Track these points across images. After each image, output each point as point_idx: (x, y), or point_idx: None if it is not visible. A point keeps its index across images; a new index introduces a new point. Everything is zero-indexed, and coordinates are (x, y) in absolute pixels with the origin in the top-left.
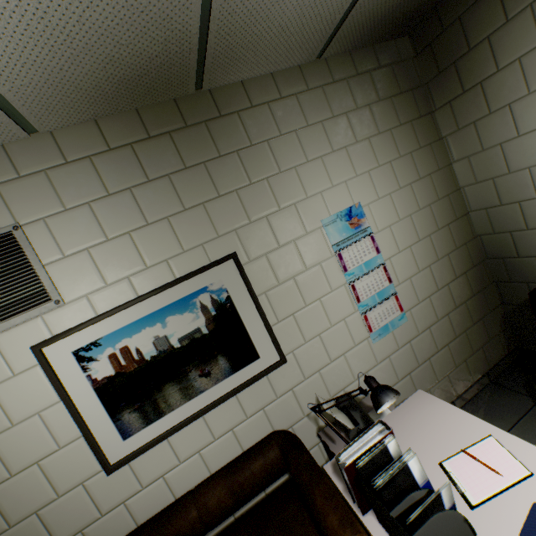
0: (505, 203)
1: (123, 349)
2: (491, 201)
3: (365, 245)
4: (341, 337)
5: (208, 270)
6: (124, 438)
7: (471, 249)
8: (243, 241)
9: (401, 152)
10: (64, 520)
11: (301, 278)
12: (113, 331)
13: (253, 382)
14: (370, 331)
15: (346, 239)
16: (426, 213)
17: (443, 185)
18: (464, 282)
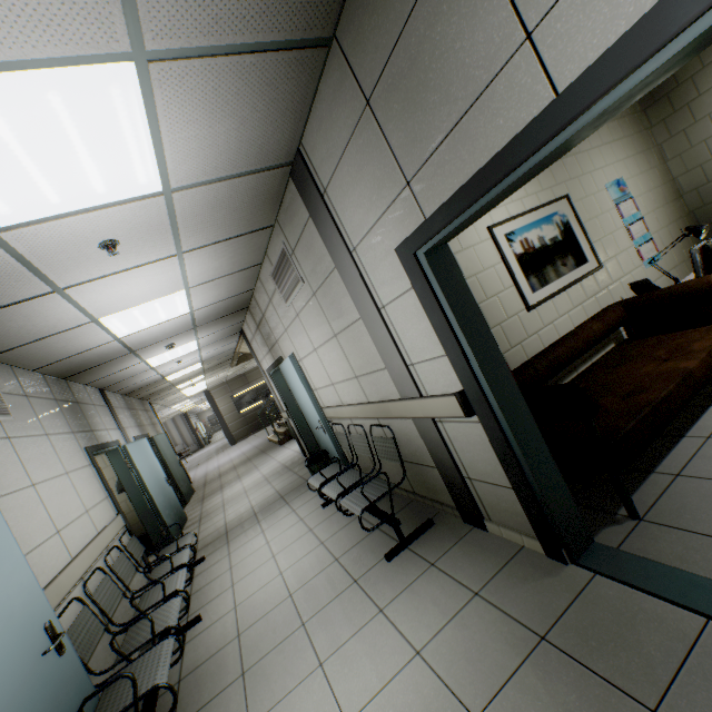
0: (711, 181)
1: (524, 239)
2: (699, 182)
3: (630, 204)
4: (626, 261)
5: (555, 203)
6: (532, 292)
7: (688, 220)
8: (568, 190)
9: (637, 151)
10: (512, 334)
11: (600, 218)
12: (519, 228)
13: (588, 275)
14: (642, 260)
15: (619, 199)
16: (658, 191)
17: (664, 175)
18: (688, 242)
